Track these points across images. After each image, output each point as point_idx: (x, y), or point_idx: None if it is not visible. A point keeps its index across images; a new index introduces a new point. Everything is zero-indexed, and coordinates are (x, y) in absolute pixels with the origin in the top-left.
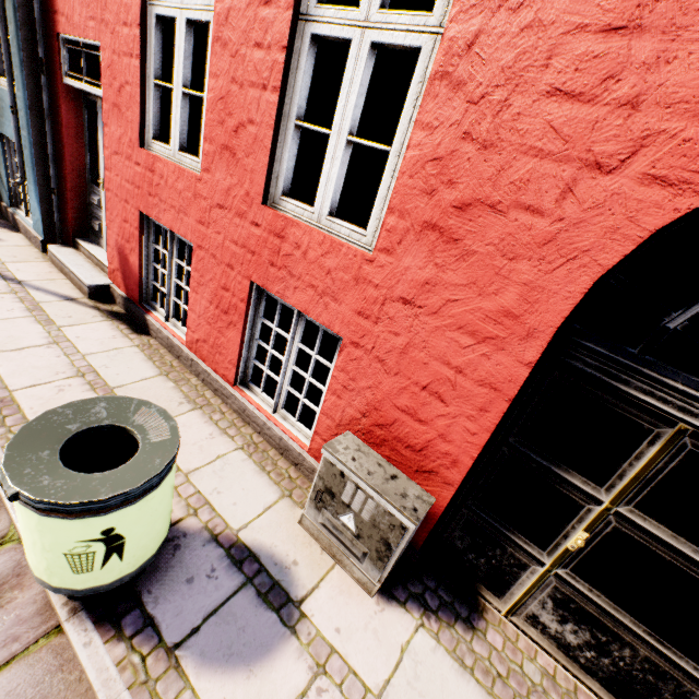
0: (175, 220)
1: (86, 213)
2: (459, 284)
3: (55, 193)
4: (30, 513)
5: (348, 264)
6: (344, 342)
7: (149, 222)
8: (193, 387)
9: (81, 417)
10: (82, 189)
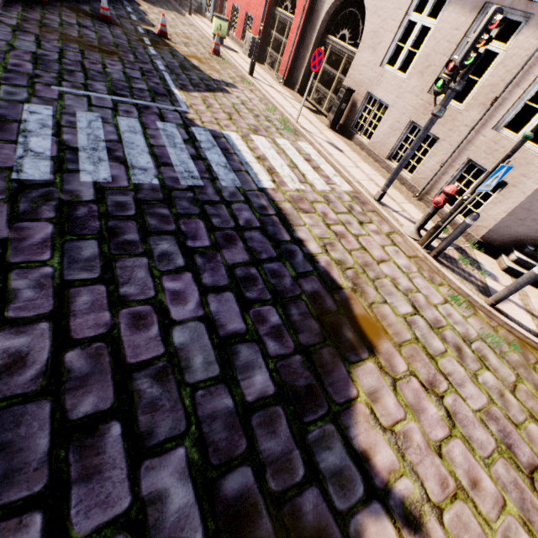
0: (238, 3)
1: (222, 11)
2: (263, 1)
3: (217, 4)
4: (215, 19)
5: (256, 2)
6: (254, 18)
7: (234, 7)
8: (234, 43)
9: (220, 16)
10: (223, 3)
